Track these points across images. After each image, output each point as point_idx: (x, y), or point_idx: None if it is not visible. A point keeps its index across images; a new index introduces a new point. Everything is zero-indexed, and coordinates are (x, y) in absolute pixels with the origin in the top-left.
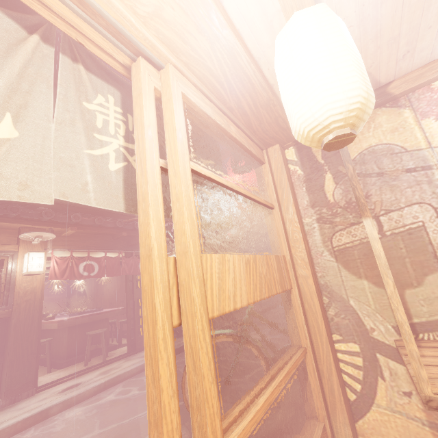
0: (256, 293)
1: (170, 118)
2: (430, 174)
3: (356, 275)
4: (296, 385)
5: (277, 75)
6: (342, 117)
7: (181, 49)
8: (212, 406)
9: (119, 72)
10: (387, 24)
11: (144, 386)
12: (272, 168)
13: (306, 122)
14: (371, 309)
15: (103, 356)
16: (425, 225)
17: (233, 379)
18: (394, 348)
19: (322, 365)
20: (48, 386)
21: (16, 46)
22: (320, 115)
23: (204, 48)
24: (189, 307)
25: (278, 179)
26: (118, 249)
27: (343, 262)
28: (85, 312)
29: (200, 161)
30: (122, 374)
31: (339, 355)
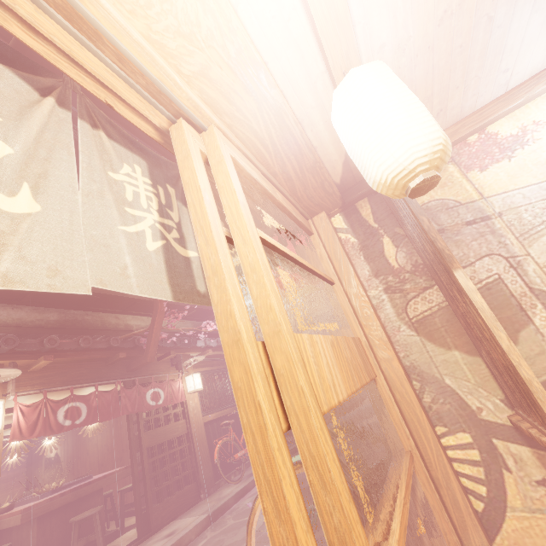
0: (351, 383)
1: (224, 180)
2: (490, 224)
3: (445, 346)
4: (410, 508)
5: (338, 130)
6: (427, 159)
7: (226, 110)
8: (359, 534)
9: (151, 137)
10: (421, 85)
11: None
12: (321, 238)
13: (390, 169)
14: (471, 384)
15: None
16: (501, 277)
17: None
18: (510, 426)
19: (435, 471)
20: None
21: (29, 109)
22: (405, 159)
23: (251, 108)
24: (297, 402)
25: (331, 250)
26: (113, 378)
27: (425, 334)
28: (65, 486)
29: None
30: None
31: (449, 453)
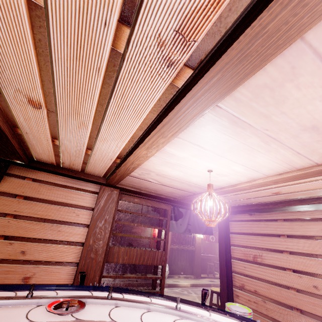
0: None
1: None
2: None
3: None
4: None
5: None
6: None
7: None
8: None
9: None
10: None
11: None
12: None
13: None
14: None
15: (214, 275)
16: None
17: None
18: None
19: None
20: (203, 277)
21: None
22: None
23: None
24: None
25: None
26: None
27: None
28: (203, 253)
29: None
30: None
31: None
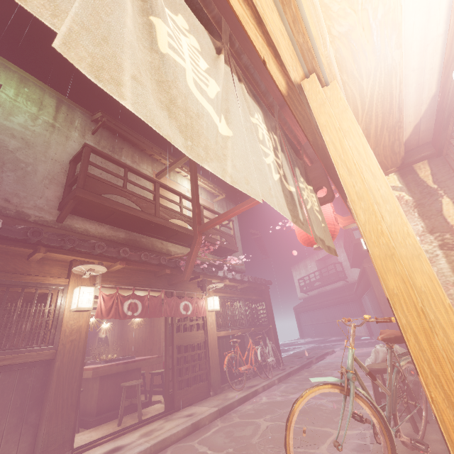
0: None
1: (350, 126)
2: None
3: None
4: None
5: None
6: None
7: (348, 68)
8: None
9: (280, 90)
10: None
11: (198, 453)
12: None
13: None
14: None
15: (139, 414)
16: None
17: (309, 448)
18: None
19: None
20: (84, 448)
21: (216, 61)
22: None
23: (369, 67)
24: (443, 317)
25: None
26: (159, 288)
27: None
28: (118, 359)
29: (306, 184)
30: (168, 436)
31: None
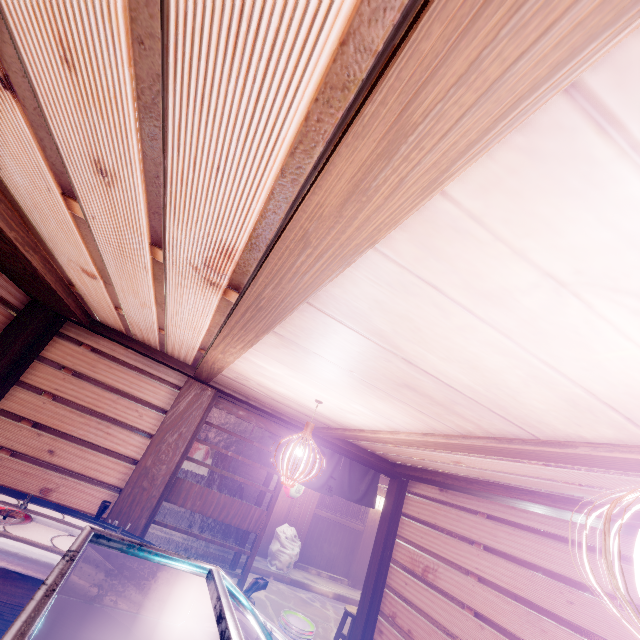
0: None
1: None
2: None
3: None
4: None
5: None
6: None
7: None
8: None
9: None
10: None
11: None
12: None
13: None
14: None
15: None
16: None
17: None
18: None
19: None
20: None
21: None
22: None
23: None
24: None
25: None
26: None
27: None
28: None
29: None
30: None
31: None
